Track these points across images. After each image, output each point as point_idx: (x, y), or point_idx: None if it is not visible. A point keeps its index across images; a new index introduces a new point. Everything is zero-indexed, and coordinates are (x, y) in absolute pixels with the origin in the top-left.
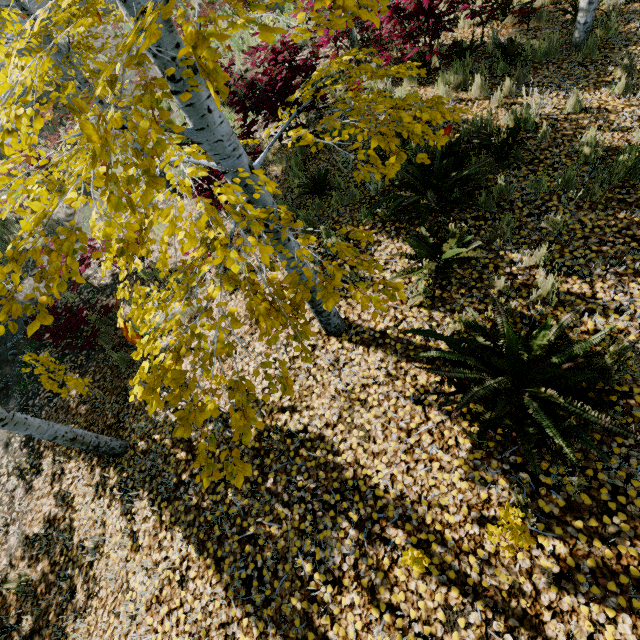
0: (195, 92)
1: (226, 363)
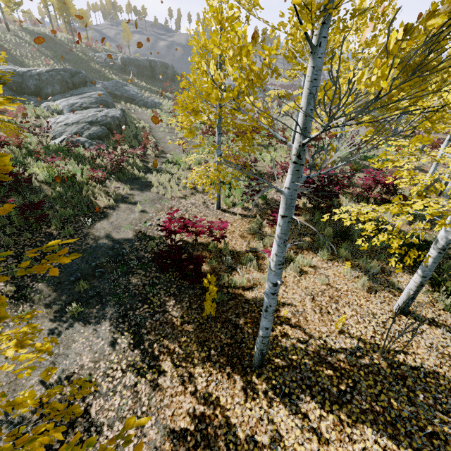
0: None
1: (324, 317)
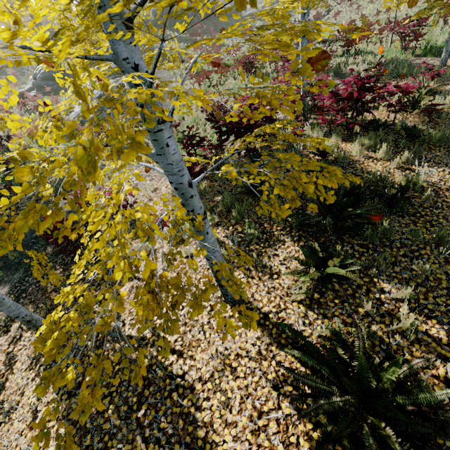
0: (160, 133)
1: None
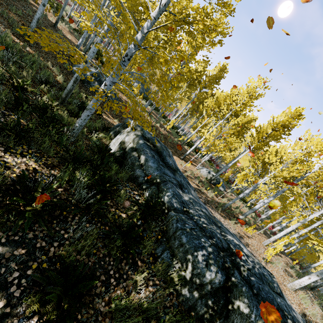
0: None
1: None
